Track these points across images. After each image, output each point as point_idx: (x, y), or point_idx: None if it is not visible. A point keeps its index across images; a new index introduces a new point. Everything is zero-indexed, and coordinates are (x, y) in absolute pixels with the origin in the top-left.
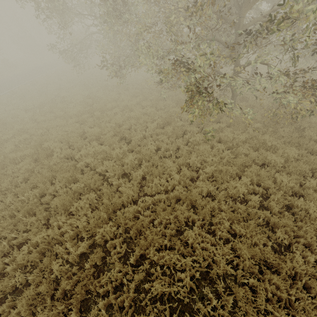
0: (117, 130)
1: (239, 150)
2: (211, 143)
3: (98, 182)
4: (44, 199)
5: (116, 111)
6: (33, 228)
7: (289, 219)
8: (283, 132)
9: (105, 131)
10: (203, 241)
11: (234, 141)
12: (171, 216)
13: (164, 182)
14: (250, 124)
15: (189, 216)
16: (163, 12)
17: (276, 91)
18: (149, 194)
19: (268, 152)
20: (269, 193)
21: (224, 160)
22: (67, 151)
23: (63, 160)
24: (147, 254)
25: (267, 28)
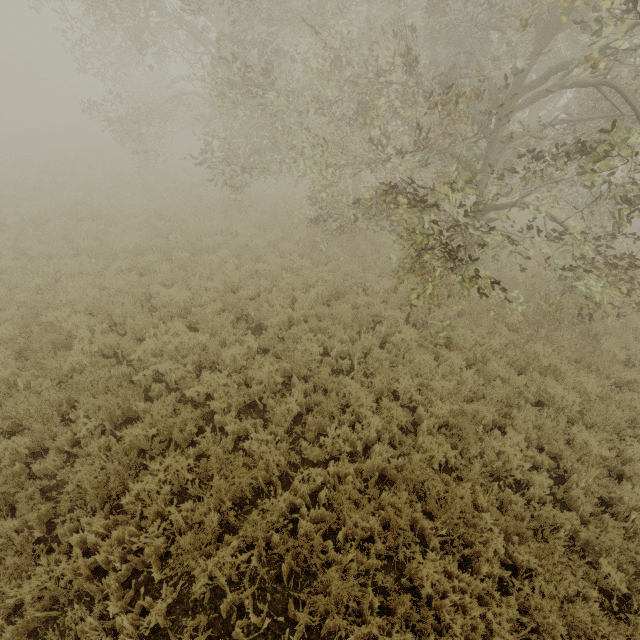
0: (231, 298)
1: (490, 369)
2: (433, 349)
3: (190, 423)
4: (42, 465)
5: (224, 256)
6: (11, 554)
7: (627, 538)
8: (563, 339)
9: (203, 298)
10: (451, 587)
11: (476, 349)
12: (374, 520)
13: (347, 432)
14: (499, 316)
15: (412, 520)
16: (352, 83)
17: (563, 265)
18: (314, 459)
19: (547, 378)
20: (561, 468)
21: (467, 390)
22: (107, 339)
23: (97, 359)
24: (325, 627)
25: (569, 154)
